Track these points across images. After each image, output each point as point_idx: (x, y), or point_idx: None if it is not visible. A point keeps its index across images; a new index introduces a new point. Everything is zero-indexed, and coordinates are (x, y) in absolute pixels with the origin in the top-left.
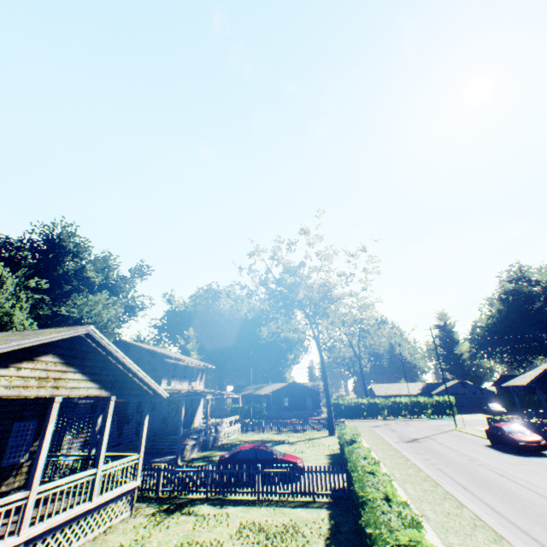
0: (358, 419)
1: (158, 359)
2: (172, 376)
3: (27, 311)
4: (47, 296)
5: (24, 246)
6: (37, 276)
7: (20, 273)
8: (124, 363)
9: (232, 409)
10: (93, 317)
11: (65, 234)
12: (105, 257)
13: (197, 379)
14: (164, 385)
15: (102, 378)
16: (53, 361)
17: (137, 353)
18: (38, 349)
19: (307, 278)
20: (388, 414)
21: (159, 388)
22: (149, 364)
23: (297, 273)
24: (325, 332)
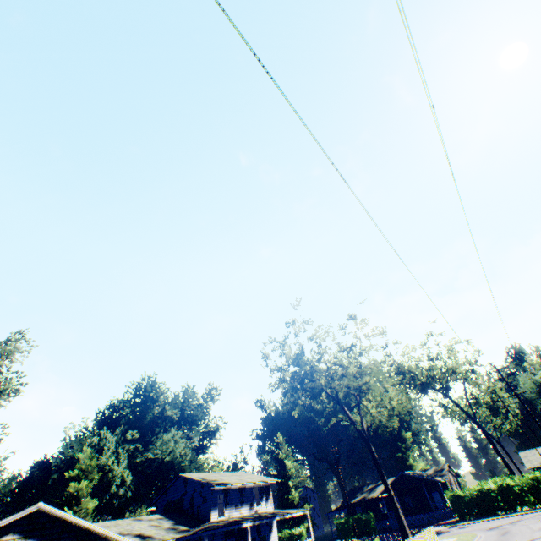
0: (490, 516)
1: (206, 488)
2: (223, 504)
3: (126, 462)
4: (141, 443)
5: (125, 404)
6: (131, 428)
7: (119, 431)
8: (79, 524)
9: (338, 526)
10: (168, 454)
11: (148, 385)
12: (185, 390)
13: (263, 499)
14: (215, 517)
15: (62, 540)
16: (13, 537)
17: (192, 485)
18: (0, 531)
19: (318, 362)
20: (535, 500)
21: (123, 538)
22: (200, 496)
23: (302, 363)
24: (374, 409)
